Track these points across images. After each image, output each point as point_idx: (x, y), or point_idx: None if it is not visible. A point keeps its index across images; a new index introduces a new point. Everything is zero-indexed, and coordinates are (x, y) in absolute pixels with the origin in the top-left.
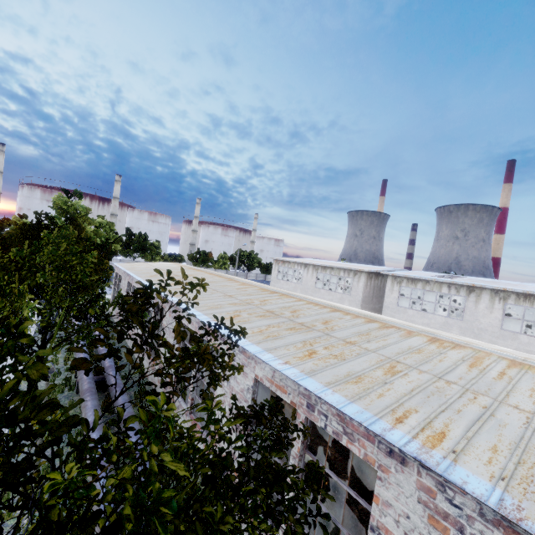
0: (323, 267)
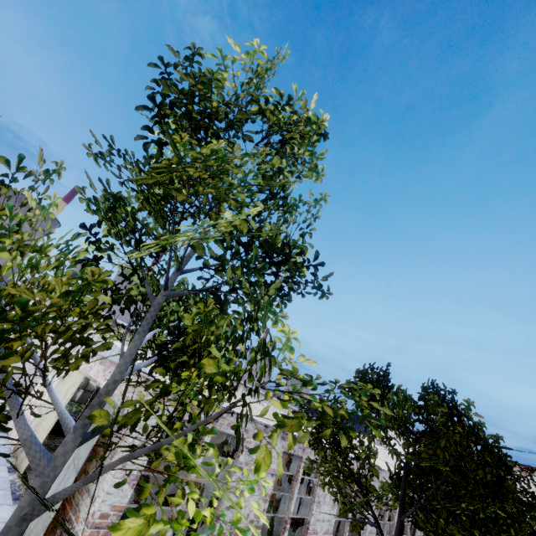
0: None
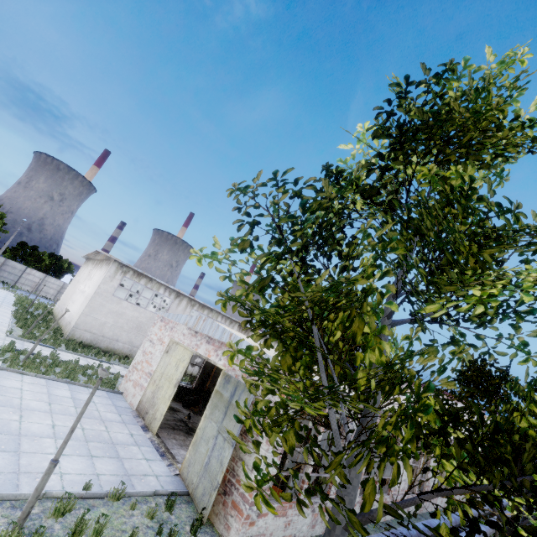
0: (201, 306)
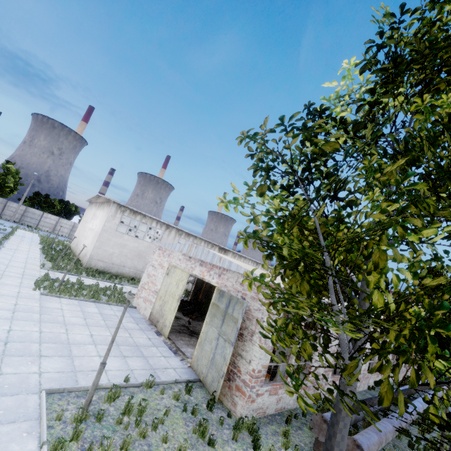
0: (187, 234)
